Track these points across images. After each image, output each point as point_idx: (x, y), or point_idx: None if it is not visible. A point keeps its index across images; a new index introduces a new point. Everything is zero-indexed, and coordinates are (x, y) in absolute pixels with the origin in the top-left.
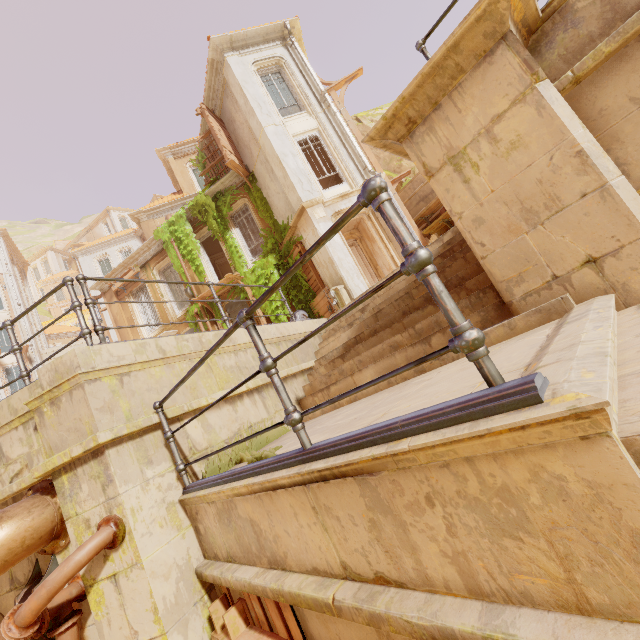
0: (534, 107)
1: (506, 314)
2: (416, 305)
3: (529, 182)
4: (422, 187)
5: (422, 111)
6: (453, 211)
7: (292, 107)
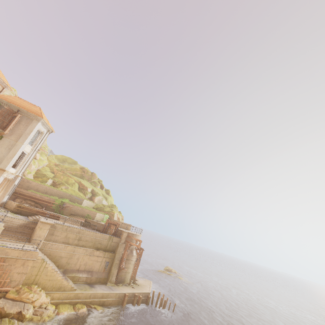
0: (47, 231)
1: (29, 242)
2: (18, 232)
3: (42, 235)
4: (22, 182)
5: (44, 223)
6: (36, 231)
7: (31, 142)
